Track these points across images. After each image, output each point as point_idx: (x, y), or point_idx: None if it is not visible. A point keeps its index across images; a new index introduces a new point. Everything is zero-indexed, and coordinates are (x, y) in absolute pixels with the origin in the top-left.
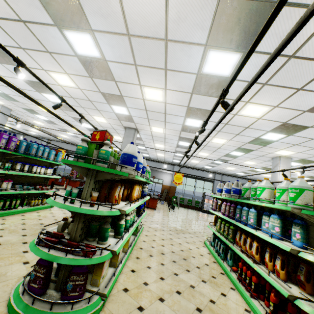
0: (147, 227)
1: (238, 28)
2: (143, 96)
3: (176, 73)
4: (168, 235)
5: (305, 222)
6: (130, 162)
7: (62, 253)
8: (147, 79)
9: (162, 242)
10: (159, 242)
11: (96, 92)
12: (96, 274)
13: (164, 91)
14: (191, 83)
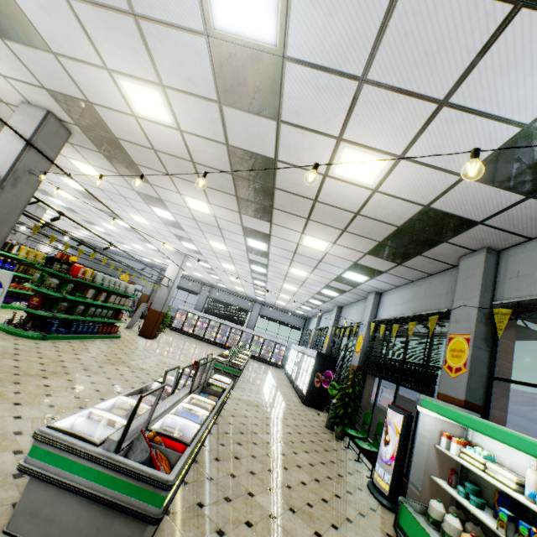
0: None
1: None
2: None
3: None
4: None
5: None
6: None
7: None
8: None
9: None
10: None
11: None
12: None
13: None
14: None
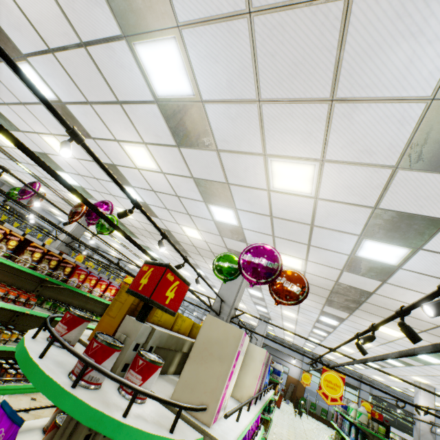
0: (275, 422)
1: (333, 317)
2: (281, 311)
3: (304, 314)
4: (293, 435)
5: (362, 432)
6: (278, 374)
7: None
8: (286, 309)
9: (288, 436)
10: (286, 435)
11: (249, 299)
12: None
13: (296, 315)
14: (314, 319)
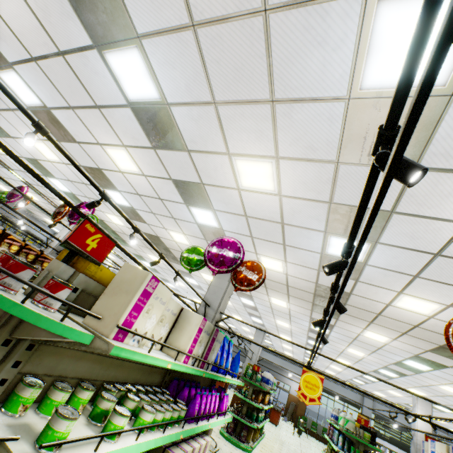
0: (268, 437)
1: None
2: (275, 321)
3: (296, 322)
4: (286, 449)
5: (349, 439)
6: (267, 382)
7: (241, 418)
8: (279, 318)
9: (280, 450)
10: (277, 449)
11: (244, 310)
12: (248, 436)
13: (290, 325)
14: (306, 328)
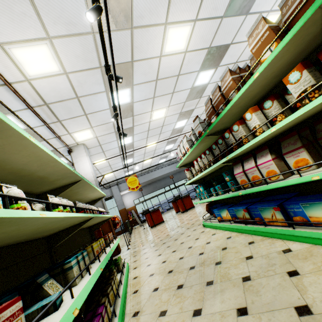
0: None
1: None
2: None
3: None
4: None
5: None
6: None
7: None
8: None
9: None
10: None
11: None
12: None
13: None
14: None
